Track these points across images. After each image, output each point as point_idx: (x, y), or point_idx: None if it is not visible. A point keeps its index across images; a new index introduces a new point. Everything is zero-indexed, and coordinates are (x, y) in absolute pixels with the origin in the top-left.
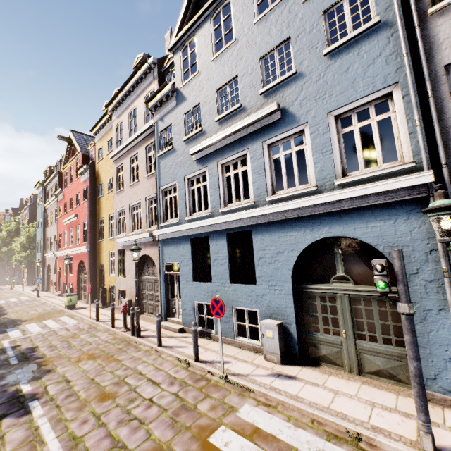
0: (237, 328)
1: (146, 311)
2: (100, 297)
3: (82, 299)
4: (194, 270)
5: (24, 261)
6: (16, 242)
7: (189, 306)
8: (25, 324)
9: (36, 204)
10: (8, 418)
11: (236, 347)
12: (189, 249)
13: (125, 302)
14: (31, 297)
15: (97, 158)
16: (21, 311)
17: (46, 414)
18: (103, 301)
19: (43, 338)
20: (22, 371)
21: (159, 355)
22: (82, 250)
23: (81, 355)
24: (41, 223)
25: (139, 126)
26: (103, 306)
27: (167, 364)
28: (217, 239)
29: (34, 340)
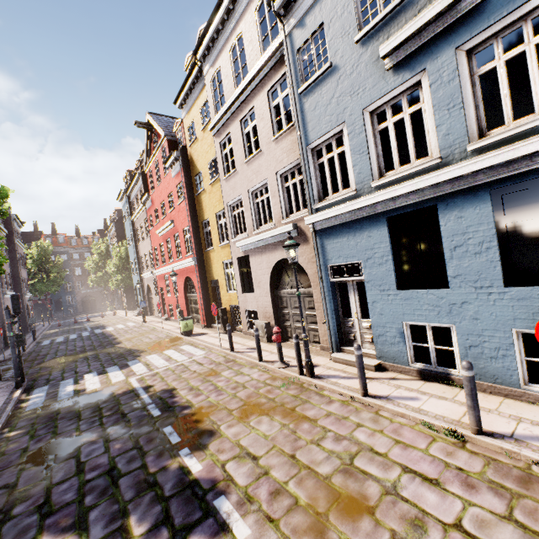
0: (525, 368)
1: (291, 336)
2: (220, 320)
3: (194, 323)
4: (396, 271)
5: (122, 284)
6: (110, 265)
7: (390, 331)
8: (144, 356)
9: (121, 221)
10: (196, 538)
11: (529, 403)
12: (383, 237)
13: (276, 327)
14: (137, 322)
15: (188, 139)
16: (134, 339)
17: (257, 537)
18: (225, 325)
19: (175, 376)
20: (173, 430)
21: (375, 412)
22: (187, 264)
23: (242, 406)
24: (131, 240)
25: (252, 62)
26: (225, 331)
27: (410, 434)
28: (461, 207)
29: (166, 379)
